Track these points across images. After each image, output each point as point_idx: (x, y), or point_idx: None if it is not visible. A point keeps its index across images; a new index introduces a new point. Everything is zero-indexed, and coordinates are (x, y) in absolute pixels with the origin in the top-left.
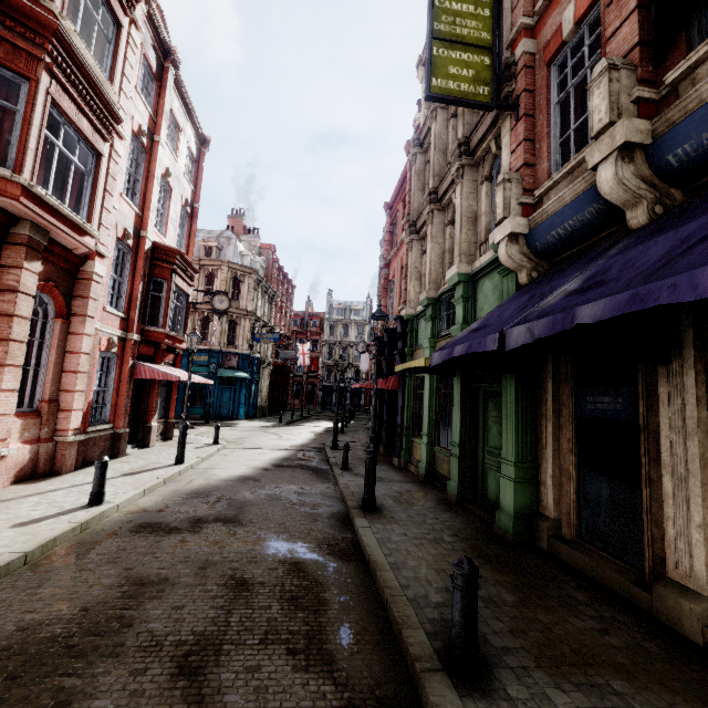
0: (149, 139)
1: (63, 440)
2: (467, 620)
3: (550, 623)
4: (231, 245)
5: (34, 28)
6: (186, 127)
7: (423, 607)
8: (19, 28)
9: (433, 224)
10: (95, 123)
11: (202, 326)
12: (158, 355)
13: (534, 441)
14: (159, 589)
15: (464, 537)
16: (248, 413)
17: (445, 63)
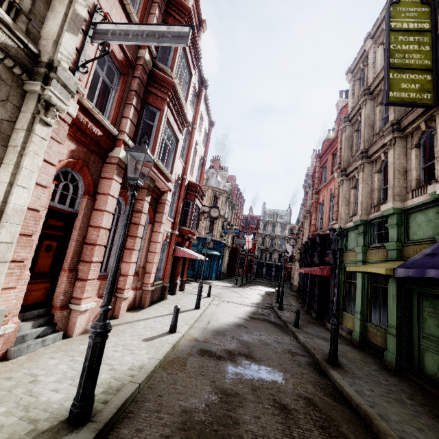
0: (191, 127)
1: (146, 289)
2: None
3: None
4: (214, 177)
5: (165, 86)
6: (205, 118)
7: None
8: (159, 87)
9: (363, 171)
10: (179, 125)
11: None
12: (183, 242)
13: None
14: (238, 400)
15: (419, 402)
16: (216, 276)
17: (398, 82)
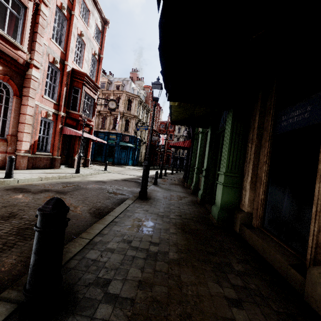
0: (69, 13)
1: (19, 154)
2: (34, 260)
3: (187, 282)
4: (128, 84)
5: None
6: (94, 12)
7: (92, 249)
8: None
9: None
10: None
11: (114, 122)
12: (78, 126)
13: (242, 159)
14: None
15: (184, 217)
16: (133, 163)
17: None
